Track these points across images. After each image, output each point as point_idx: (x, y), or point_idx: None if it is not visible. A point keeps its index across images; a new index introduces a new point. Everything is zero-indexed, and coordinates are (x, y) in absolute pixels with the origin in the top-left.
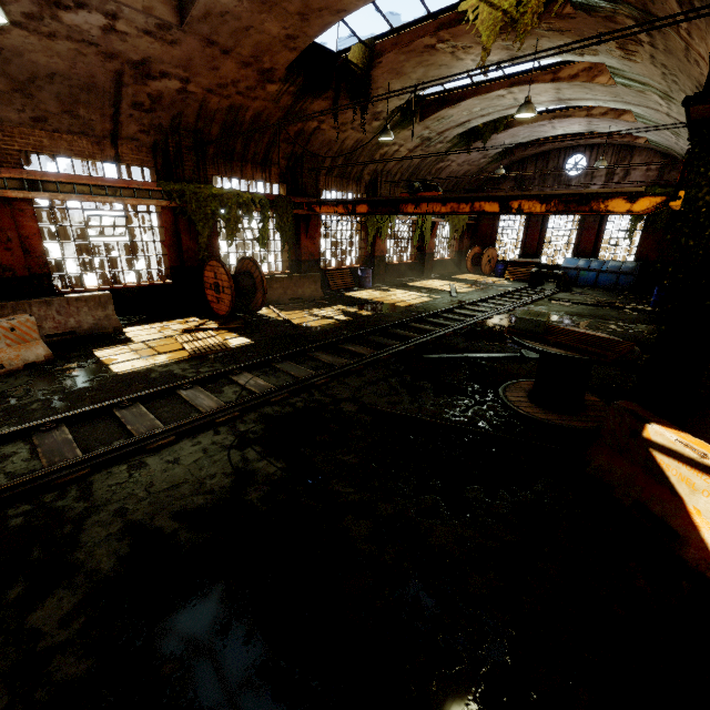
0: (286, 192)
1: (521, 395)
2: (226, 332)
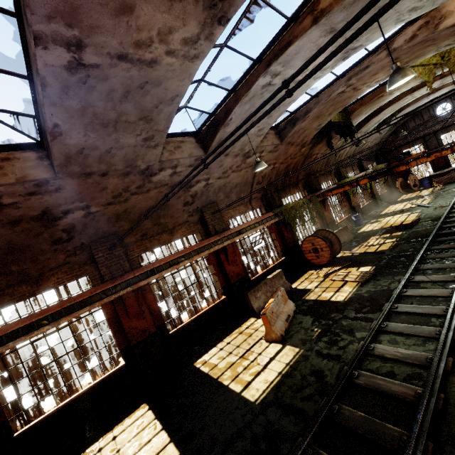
0: (307, 193)
1: None
2: (346, 268)
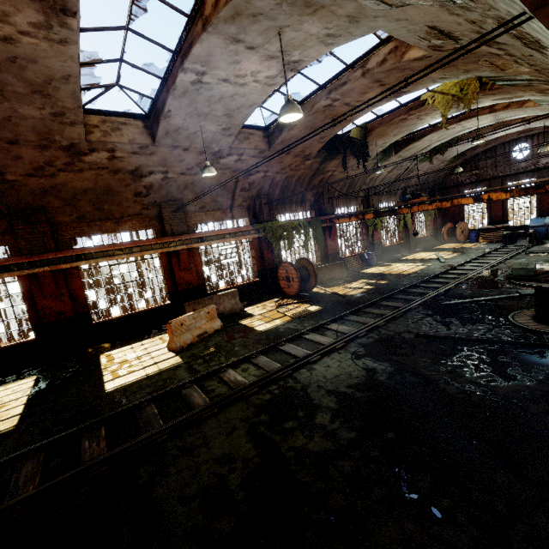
0: (315, 215)
1: (527, 319)
2: (302, 304)
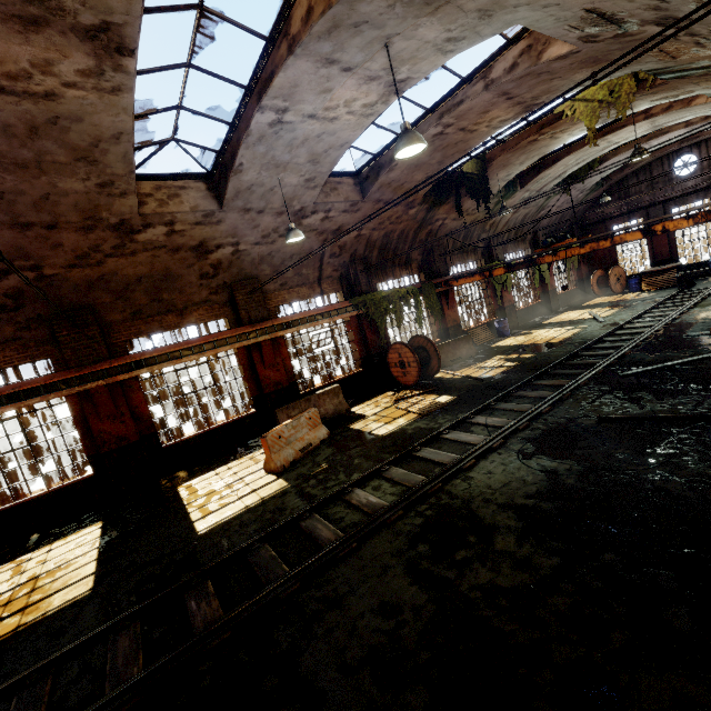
0: (425, 278)
1: None
2: (426, 395)
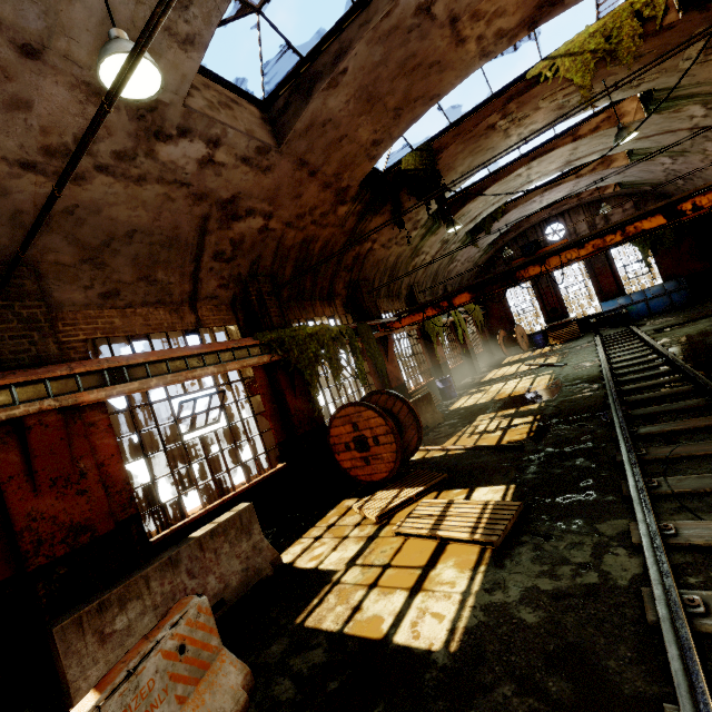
0: (353, 322)
1: None
2: (437, 493)
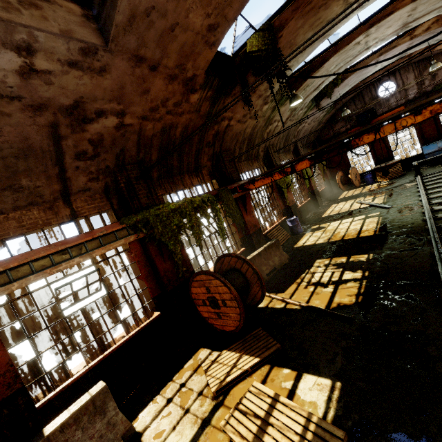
0: (218, 185)
1: None
2: (269, 368)
